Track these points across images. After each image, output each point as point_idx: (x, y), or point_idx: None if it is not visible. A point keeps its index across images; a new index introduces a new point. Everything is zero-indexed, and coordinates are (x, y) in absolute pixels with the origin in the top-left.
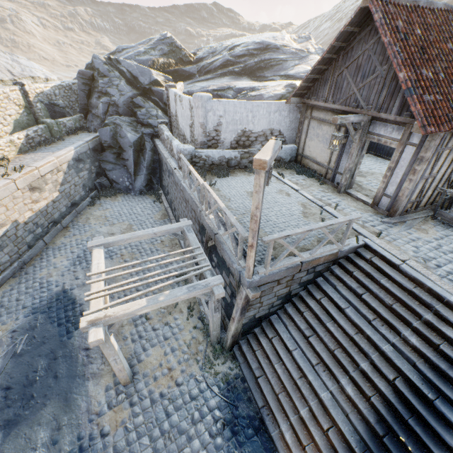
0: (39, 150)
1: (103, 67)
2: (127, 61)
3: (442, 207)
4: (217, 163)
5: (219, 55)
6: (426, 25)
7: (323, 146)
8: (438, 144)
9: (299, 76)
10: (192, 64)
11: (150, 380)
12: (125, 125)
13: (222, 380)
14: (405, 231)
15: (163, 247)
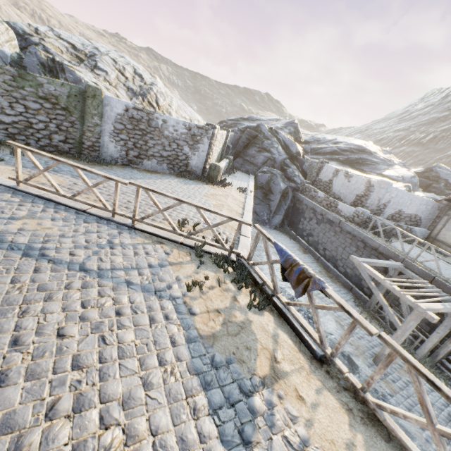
0: (230, 177)
1: (267, 133)
2: (282, 133)
3: None
4: (378, 226)
5: (325, 144)
6: None
7: None
8: None
9: (392, 178)
10: (301, 144)
11: (392, 368)
12: (279, 176)
13: (445, 383)
14: None
15: (324, 276)
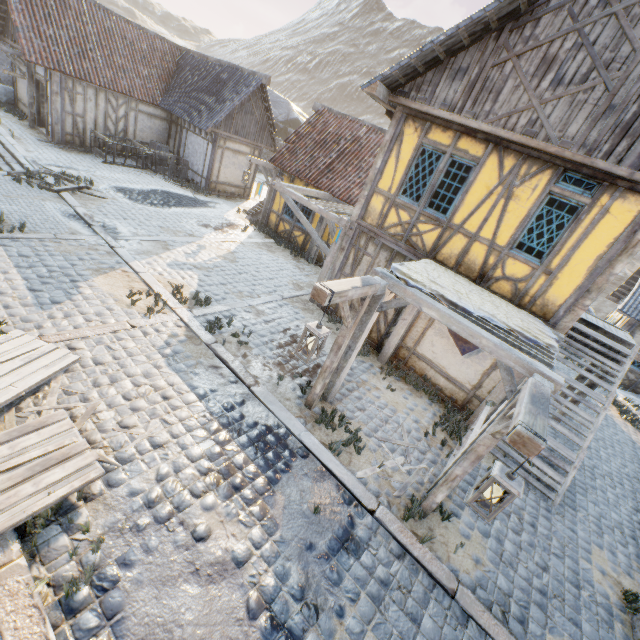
0: None
1: None
2: None
3: (100, 147)
4: None
5: None
6: (66, 4)
7: (25, 88)
8: (61, 83)
9: None
10: None
11: None
12: None
13: None
14: (52, 147)
15: None
